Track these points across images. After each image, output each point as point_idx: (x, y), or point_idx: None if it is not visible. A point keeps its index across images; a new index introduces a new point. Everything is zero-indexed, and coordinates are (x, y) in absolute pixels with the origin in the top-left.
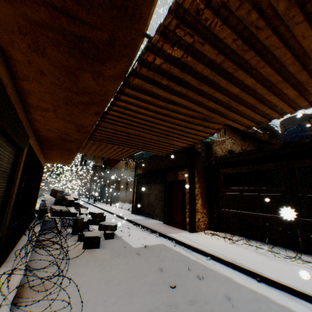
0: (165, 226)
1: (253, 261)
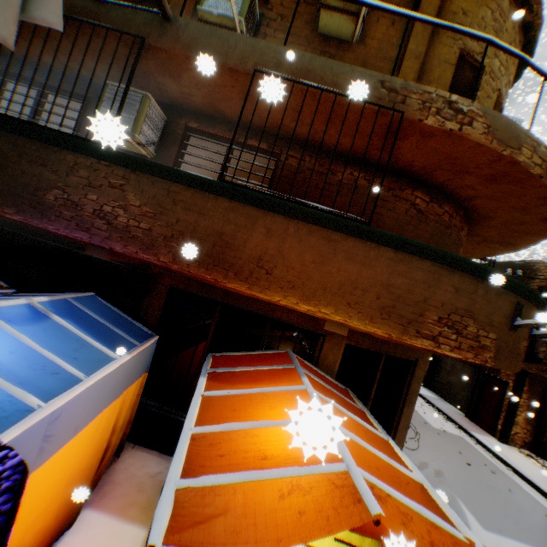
0: (466, 420)
1: None
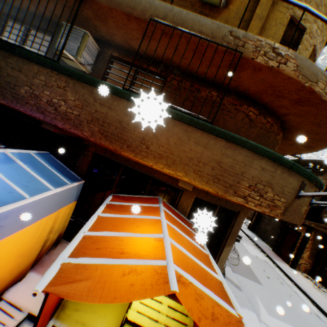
0: (272, 252)
1: (319, 299)
